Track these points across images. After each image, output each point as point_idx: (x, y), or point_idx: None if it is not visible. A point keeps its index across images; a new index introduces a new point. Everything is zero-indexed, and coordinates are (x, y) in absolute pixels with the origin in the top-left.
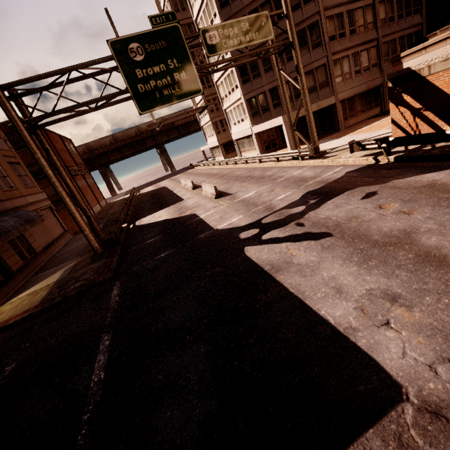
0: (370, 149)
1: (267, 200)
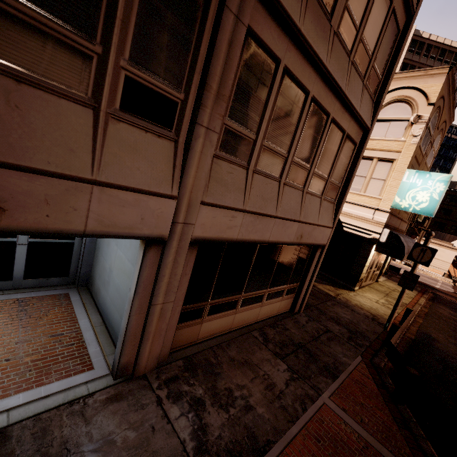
0: (454, 280)
1: (433, 282)
